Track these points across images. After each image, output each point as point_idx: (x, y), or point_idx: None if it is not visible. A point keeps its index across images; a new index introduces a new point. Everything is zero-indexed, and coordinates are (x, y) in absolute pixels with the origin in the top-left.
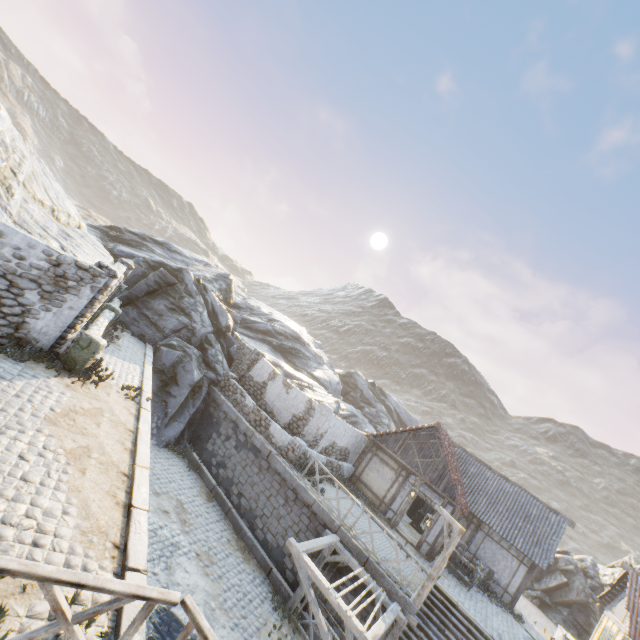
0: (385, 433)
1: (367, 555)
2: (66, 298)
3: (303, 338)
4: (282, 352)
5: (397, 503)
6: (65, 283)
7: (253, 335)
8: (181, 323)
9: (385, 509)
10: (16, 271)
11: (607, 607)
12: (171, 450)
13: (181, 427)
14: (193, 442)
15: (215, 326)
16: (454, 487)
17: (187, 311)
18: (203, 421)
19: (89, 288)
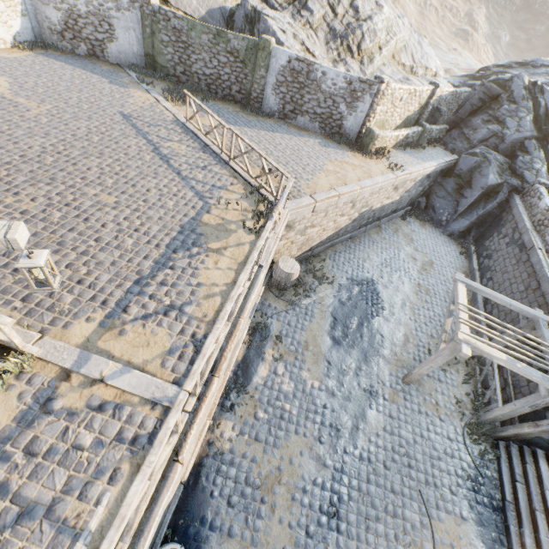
0: None
1: None
2: (358, 105)
3: None
4: None
5: None
6: (355, 95)
7: None
8: (490, 132)
9: None
10: (334, 94)
11: None
12: (453, 240)
13: (465, 223)
14: (476, 240)
15: (542, 132)
16: None
17: (500, 119)
18: (491, 224)
19: (368, 95)
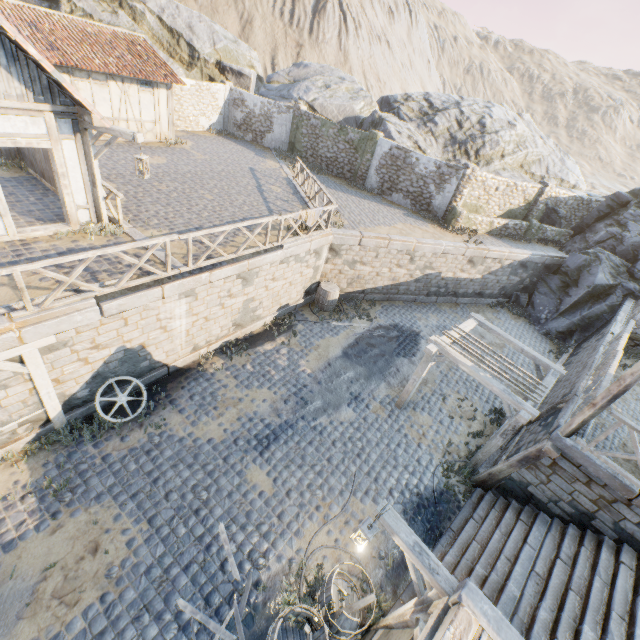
0: None
1: (575, 394)
2: (445, 187)
3: None
4: None
5: None
6: (444, 178)
7: None
8: (608, 234)
9: None
10: (425, 176)
11: None
12: (550, 341)
13: (564, 322)
14: (578, 344)
15: None
16: None
17: (622, 222)
18: (598, 328)
19: (455, 179)
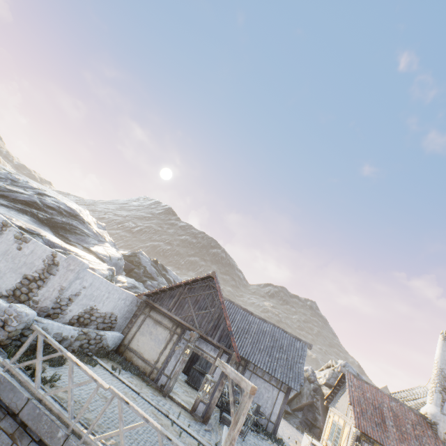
0: (159, 290)
1: None
2: None
3: (83, 216)
4: (52, 226)
5: (171, 365)
6: None
7: (7, 203)
8: None
9: (157, 376)
10: None
11: (331, 404)
12: None
13: None
14: None
15: None
16: (230, 334)
17: None
18: None
19: None
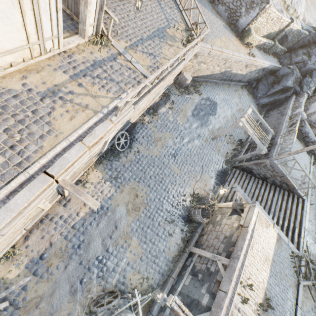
0: None
1: (277, 143)
2: (251, 12)
3: None
4: None
5: None
6: (252, 5)
7: None
8: (302, 59)
9: None
10: None
11: None
12: (257, 107)
13: (266, 101)
14: (267, 110)
15: None
16: None
17: (310, 54)
18: (277, 105)
19: (258, 8)
